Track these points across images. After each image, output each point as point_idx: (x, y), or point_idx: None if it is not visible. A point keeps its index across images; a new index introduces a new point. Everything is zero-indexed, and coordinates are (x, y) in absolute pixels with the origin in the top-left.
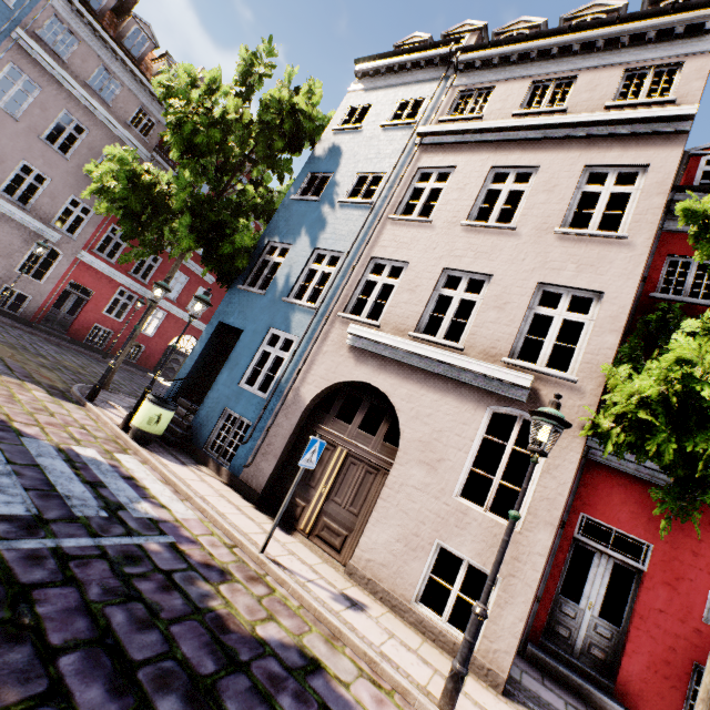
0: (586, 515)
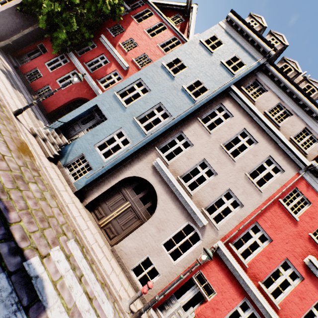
0: (43, 43)
